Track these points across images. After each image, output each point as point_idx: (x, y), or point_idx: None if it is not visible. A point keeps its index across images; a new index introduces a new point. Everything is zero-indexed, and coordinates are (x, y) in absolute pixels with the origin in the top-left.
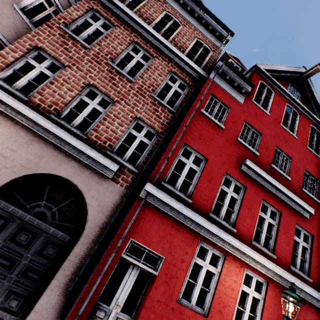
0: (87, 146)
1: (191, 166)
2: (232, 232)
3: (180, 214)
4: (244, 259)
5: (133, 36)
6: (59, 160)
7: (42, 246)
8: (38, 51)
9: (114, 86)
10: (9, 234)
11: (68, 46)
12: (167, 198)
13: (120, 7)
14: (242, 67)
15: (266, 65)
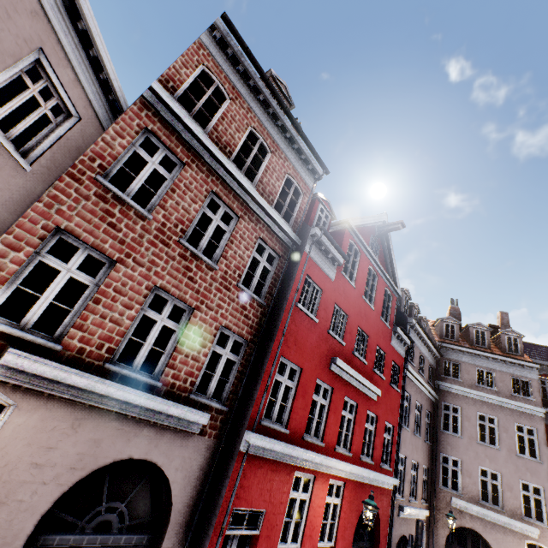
0: (170, 401)
1: (286, 383)
2: (321, 447)
3: (279, 453)
4: (330, 471)
5: (211, 181)
6: (127, 435)
7: None
8: (59, 236)
9: (191, 282)
10: None
11: (114, 219)
12: (270, 443)
13: (193, 132)
14: (331, 215)
15: (357, 219)
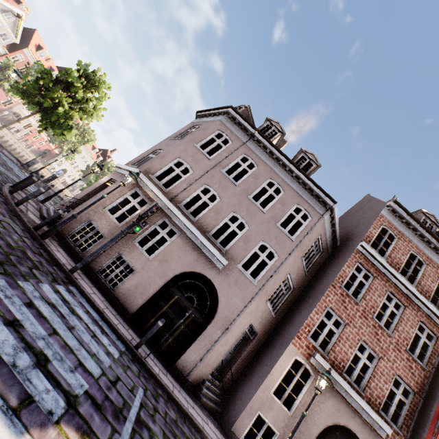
0: (370, 407)
1: None
2: None
3: None
4: None
5: (388, 285)
6: (349, 414)
7: None
8: (327, 309)
9: (378, 341)
10: None
11: (345, 304)
12: None
13: (379, 261)
14: None
15: None
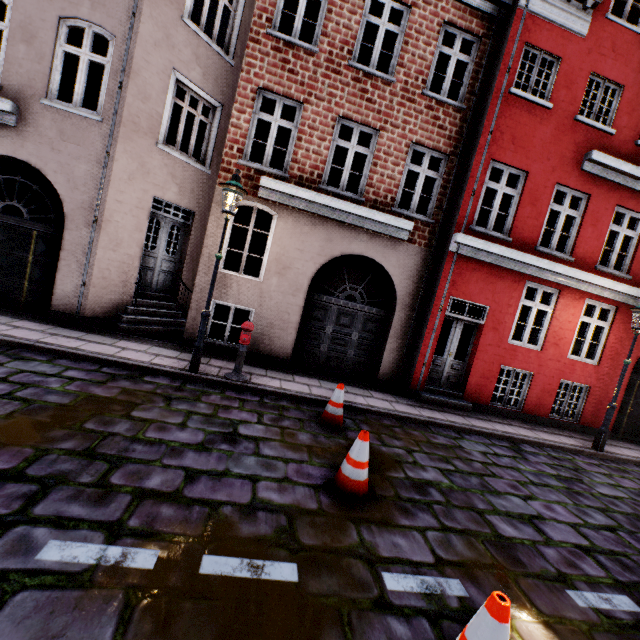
0: (373, 211)
1: (504, 191)
2: (568, 263)
3: (499, 258)
4: (585, 289)
5: None
6: (348, 237)
7: (363, 324)
8: (261, 96)
9: (370, 104)
10: (333, 320)
11: (291, 65)
12: (483, 245)
13: None
14: None
15: None
